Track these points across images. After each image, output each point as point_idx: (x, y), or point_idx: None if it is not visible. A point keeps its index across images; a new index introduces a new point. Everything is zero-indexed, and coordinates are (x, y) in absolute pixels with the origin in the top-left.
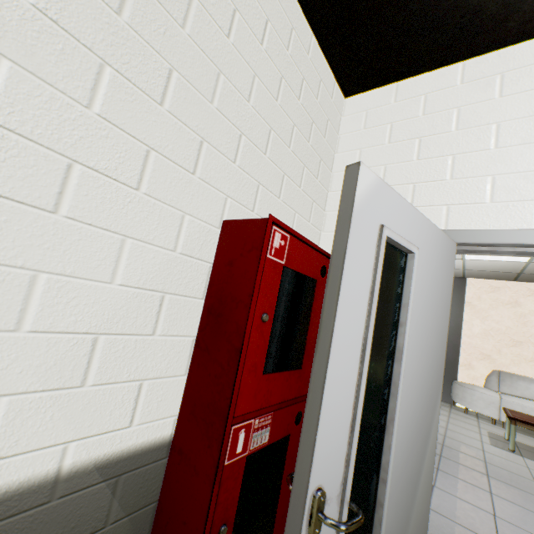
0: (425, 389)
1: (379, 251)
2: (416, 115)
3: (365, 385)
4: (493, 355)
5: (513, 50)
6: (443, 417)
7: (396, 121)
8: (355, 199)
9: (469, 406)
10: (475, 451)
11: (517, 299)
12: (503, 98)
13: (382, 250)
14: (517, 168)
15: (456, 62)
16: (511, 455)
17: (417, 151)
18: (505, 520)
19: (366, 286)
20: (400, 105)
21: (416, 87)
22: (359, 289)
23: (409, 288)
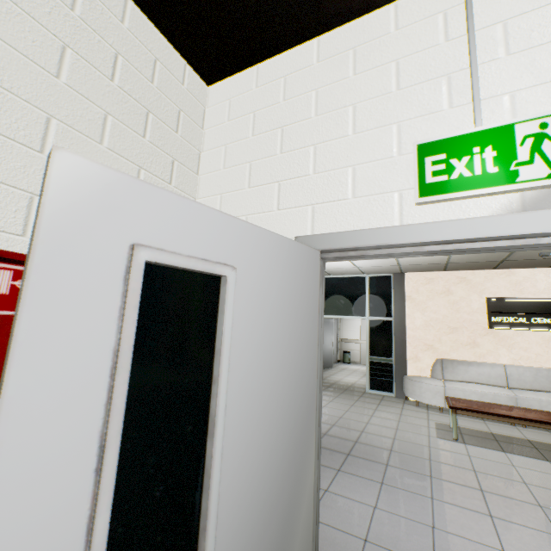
0: (282, 450)
1: (128, 287)
2: (277, 101)
3: (109, 514)
4: (435, 345)
5: (363, 22)
6: (395, 416)
7: (259, 109)
8: (44, 209)
9: (419, 399)
10: (421, 450)
11: (449, 288)
12: (357, 76)
13: (136, 284)
14: (375, 156)
15: (312, 39)
16: (455, 445)
17: (280, 143)
18: (443, 530)
19: (102, 348)
20: (261, 91)
21: (276, 68)
22: (77, 358)
23: (222, 326)
